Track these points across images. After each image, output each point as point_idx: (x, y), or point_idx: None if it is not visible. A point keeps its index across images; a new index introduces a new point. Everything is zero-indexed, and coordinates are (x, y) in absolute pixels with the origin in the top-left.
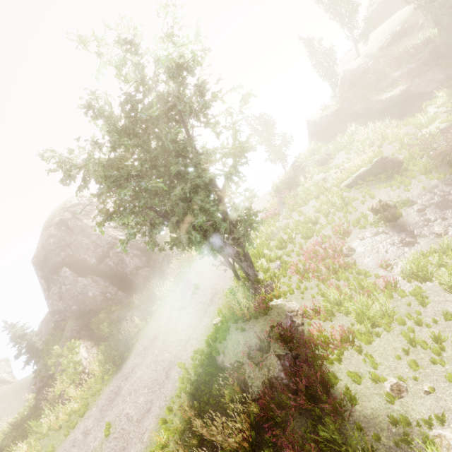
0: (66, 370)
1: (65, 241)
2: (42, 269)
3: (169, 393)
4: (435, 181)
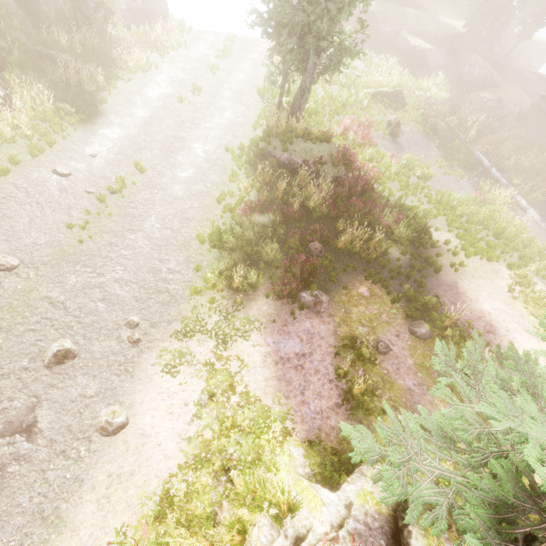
0: None
1: None
2: None
3: (219, 165)
4: (416, 130)
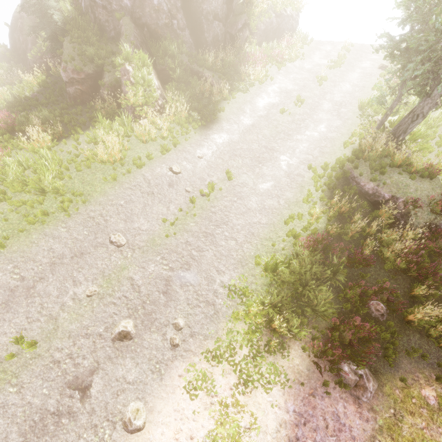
0: (135, 84)
1: None
2: None
3: (297, 182)
4: None
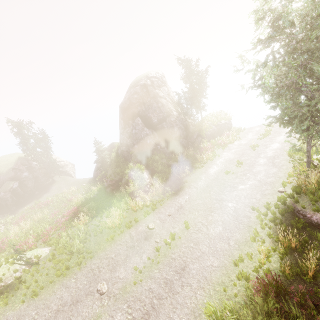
0: (135, 180)
1: (143, 99)
2: (123, 113)
3: (244, 222)
4: None
